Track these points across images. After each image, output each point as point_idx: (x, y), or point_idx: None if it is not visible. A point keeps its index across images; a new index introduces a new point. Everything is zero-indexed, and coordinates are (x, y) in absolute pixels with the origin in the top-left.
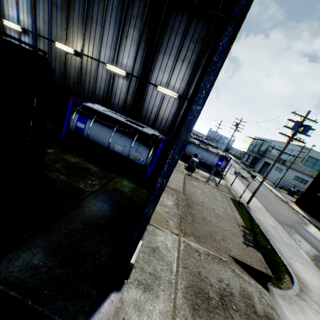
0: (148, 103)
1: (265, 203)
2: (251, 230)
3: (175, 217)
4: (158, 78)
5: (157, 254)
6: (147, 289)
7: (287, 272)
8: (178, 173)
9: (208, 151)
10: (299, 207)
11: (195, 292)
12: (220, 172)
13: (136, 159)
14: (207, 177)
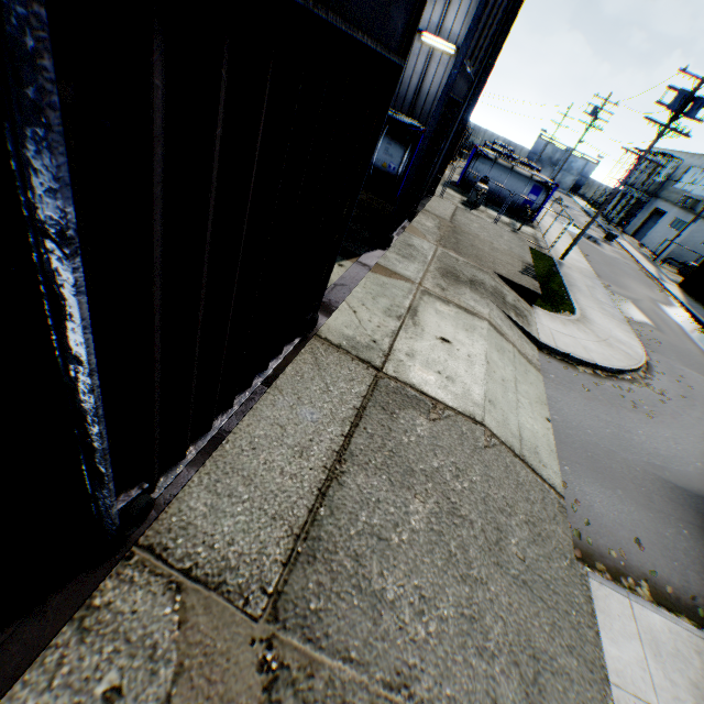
0: (405, 69)
1: (603, 270)
2: (545, 278)
3: (434, 235)
4: (425, 17)
5: (413, 248)
6: (404, 258)
7: (572, 314)
8: (447, 202)
9: (513, 174)
10: (681, 289)
11: (446, 272)
12: (526, 210)
13: (385, 166)
14: (500, 220)
